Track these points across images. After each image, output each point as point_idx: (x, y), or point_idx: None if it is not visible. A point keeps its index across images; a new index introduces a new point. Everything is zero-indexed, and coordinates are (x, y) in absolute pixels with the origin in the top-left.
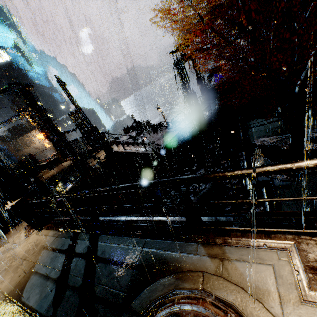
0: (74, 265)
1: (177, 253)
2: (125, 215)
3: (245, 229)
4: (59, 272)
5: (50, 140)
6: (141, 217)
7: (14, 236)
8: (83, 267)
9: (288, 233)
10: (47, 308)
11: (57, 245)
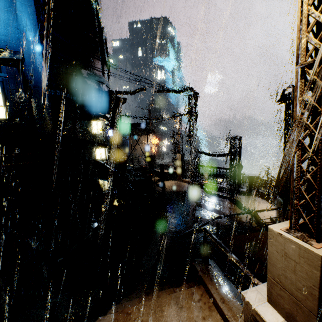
0: None
1: None
2: None
3: None
4: None
5: (182, 153)
6: None
7: None
8: None
9: None
10: None
11: None
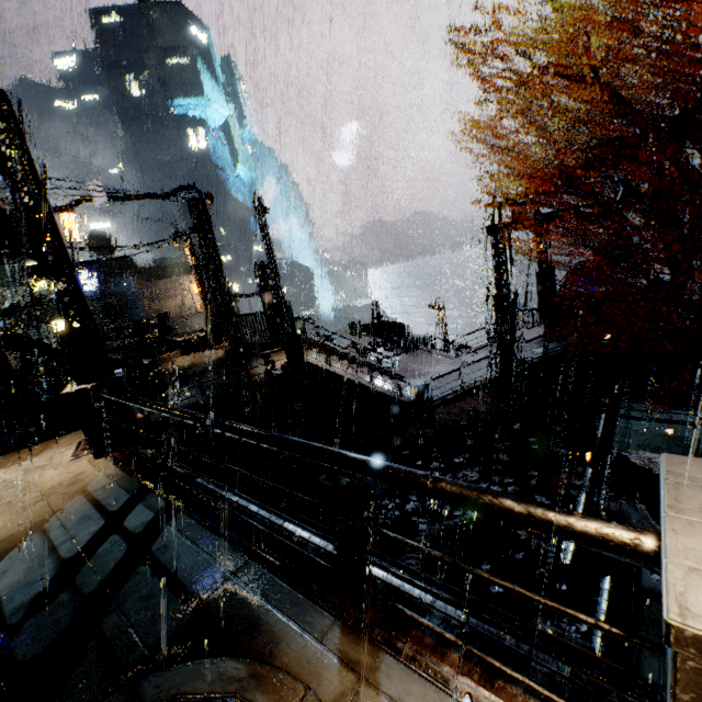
0: (105, 547)
1: (285, 618)
2: (233, 490)
3: (444, 634)
4: (77, 549)
5: (207, 301)
6: (257, 506)
7: (58, 449)
8: (117, 560)
9: (538, 696)
10: (17, 608)
11: (104, 497)
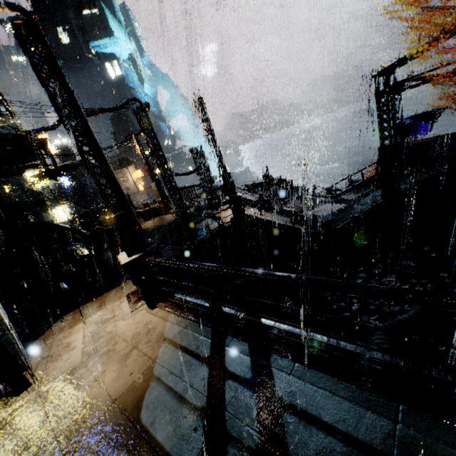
0: (230, 394)
1: None
2: (351, 340)
3: None
4: (203, 396)
5: (156, 181)
6: (398, 357)
7: (113, 303)
8: (253, 408)
9: None
10: None
11: (187, 344)
